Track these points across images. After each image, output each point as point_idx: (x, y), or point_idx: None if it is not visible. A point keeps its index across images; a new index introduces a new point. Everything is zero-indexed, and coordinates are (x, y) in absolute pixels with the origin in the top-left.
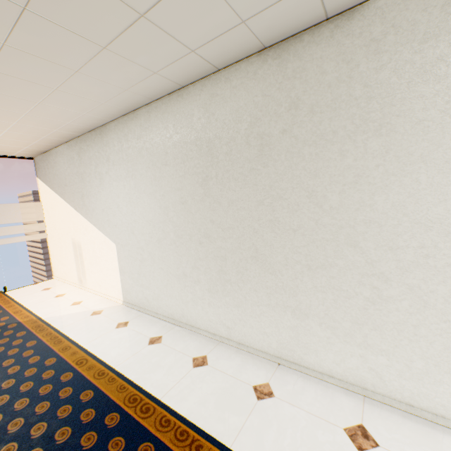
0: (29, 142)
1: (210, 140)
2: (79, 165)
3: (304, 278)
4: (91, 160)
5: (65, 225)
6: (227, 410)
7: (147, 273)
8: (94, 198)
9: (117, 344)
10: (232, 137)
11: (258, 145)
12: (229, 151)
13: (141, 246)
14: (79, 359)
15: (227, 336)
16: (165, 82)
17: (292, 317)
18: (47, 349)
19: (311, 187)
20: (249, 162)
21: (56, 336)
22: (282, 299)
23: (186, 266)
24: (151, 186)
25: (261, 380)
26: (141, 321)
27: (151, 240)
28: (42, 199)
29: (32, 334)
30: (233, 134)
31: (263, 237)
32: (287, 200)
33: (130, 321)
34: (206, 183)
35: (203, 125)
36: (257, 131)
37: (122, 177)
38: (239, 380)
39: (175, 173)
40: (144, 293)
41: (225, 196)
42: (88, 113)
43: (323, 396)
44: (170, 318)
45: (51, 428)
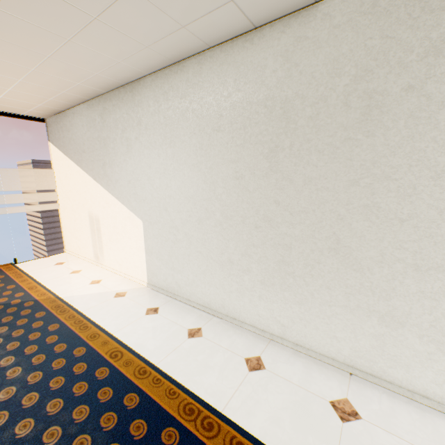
0: (44, 98)
1: (287, 100)
2: (102, 129)
3: (406, 280)
4: (118, 123)
5: (80, 196)
6: (309, 434)
7: (181, 255)
8: (119, 167)
9: (152, 335)
10: (323, 95)
11: (363, 107)
12: (314, 115)
13: (175, 225)
14: (112, 351)
15: (281, 335)
16: (237, 18)
17: (379, 324)
18: (73, 335)
19: (440, 165)
20: (344, 129)
21: (80, 320)
22: (367, 301)
23: (233, 251)
24: (195, 156)
25: (337, 394)
26: (173, 308)
27: (189, 219)
28: (54, 166)
29: (52, 315)
30: (324, 92)
31: (351, 226)
32: (397, 181)
33: (159, 307)
34: (274, 155)
35: (279, 79)
36: (364, 88)
37: (156, 145)
38: (311, 393)
39: (231, 141)
40: (174, 277)
41: (301, 172)
42: (124, 60)
43: (422, 422)
44: (206, 307)
45: (96, 444)
